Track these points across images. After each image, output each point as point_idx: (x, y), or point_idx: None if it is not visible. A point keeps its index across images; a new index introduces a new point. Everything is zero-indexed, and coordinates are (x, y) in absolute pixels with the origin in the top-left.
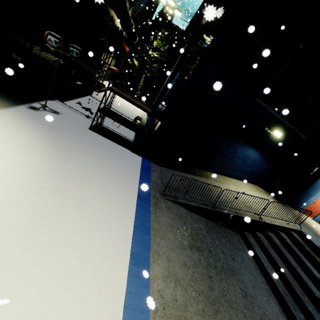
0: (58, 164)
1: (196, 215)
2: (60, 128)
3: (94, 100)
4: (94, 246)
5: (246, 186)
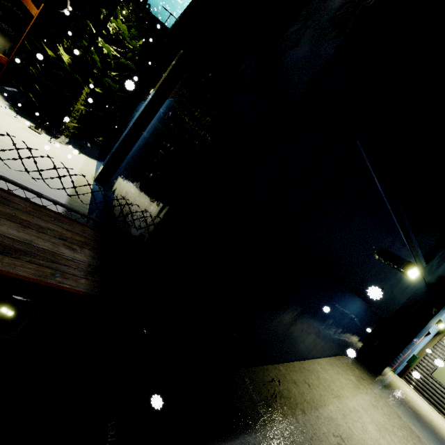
0: None
1: None
2: None
3: None
4: None
5: (341, 375)
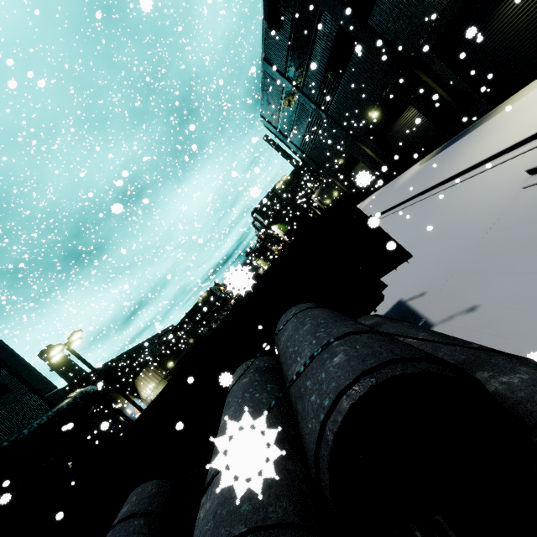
0: None
1: None
2: None
3: None
4: None
5: None
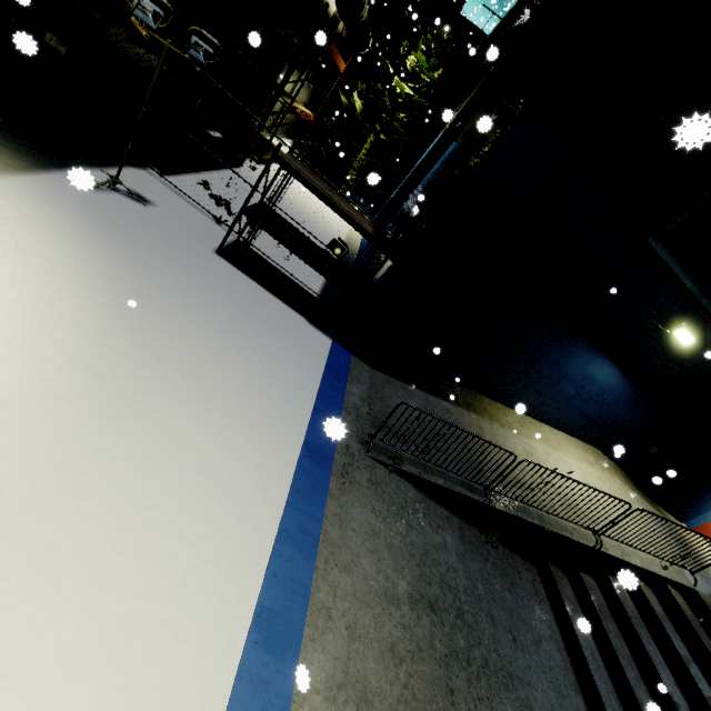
0: (116, 339)
1: (441, 508)
2: (144, 241)
3: (240, 182)
4: (162, 583)
5: (573, 448)
